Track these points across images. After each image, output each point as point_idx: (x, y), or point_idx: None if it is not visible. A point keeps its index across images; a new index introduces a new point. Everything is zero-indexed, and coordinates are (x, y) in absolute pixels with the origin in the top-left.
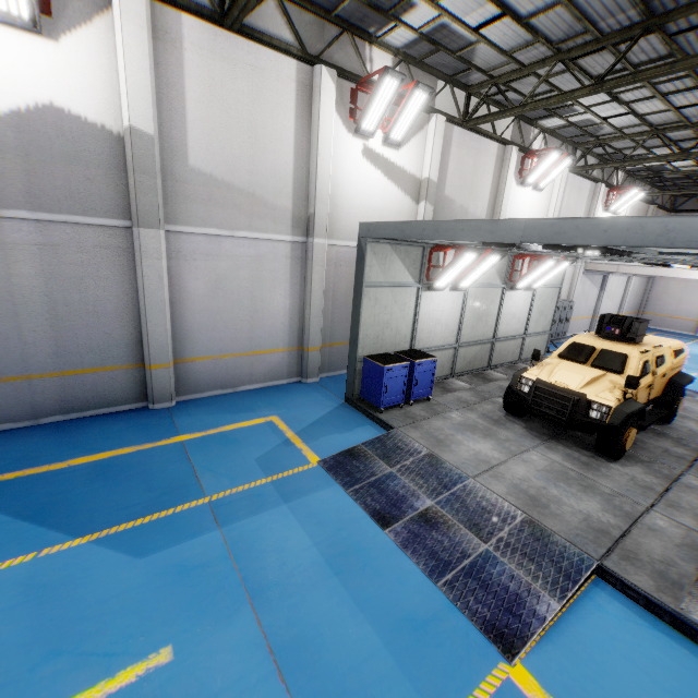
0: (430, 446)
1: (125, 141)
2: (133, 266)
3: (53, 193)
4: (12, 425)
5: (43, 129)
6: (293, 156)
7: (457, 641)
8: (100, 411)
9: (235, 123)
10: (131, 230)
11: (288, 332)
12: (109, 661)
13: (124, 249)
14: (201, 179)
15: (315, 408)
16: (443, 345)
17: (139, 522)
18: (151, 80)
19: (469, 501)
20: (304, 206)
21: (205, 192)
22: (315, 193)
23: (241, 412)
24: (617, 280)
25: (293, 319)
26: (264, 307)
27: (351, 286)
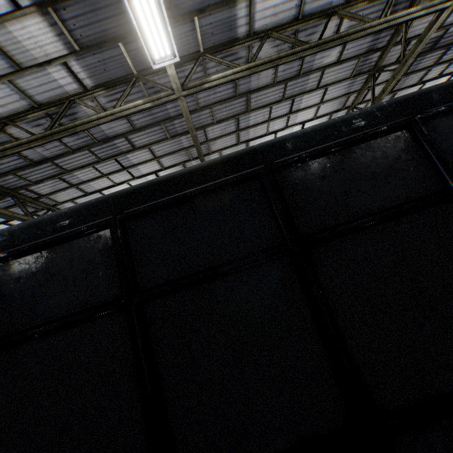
0: None
1: None
2: None
3: None
4: None
5: None
6: None
7: None
8: None
9: None
10: None
11: None
12: None
13: None
14: None
15: None
16: None
17: None
18: None
19: None
20: None
21: None
22: None
23: None
24: None
25: None
26: None
27: None
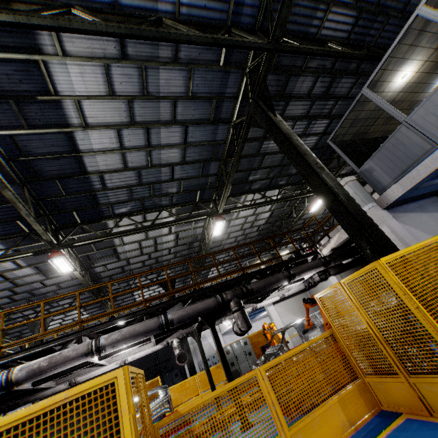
0: None
1: None
2: None
3: None
4: None
5: None
6: None
7: None
8: None
9: None
10: None
11: None
12: None
13: None
14: None
15: None
16: None
17: None
18: None
19: None
20: None
21: None
22: None
23: None
24: (260, 322)
25: None
26: None
27: None
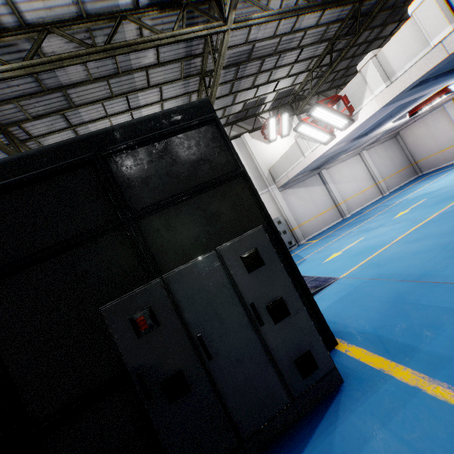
0: None
1: None
2: None
3: None
4: None
5: None
6: None
7: None
8: None
9: None
10: None
11: None
12: None
13: None
14: None
15: None
16: None
17: None
18: None
19: None
20: None
21: None
22: None
23: None
24: (345, 165)
25: None
26: None
27: None
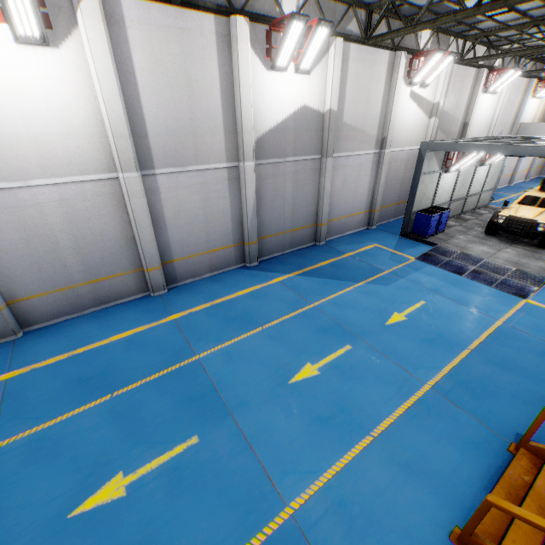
0: (460, 249)
1: (326, 116)
2: (319, 177)
3: (300, 147)
4: (277, 254)
5: (300, 118)
6: (381, 105)
7: (506, 297)
8: (301, 247)
9: (361, 94)
10: (320, 159)
11: (366, 202)
12: (409, 303)
13: (317, 169)
14: (346, 128)
15: (389, 240)
16: (444, 202)
17: (373, 278)
18: (339, 83)
19: (489, 266)
20: (381, 132)
21: (346, 134)
22: (389, 125)
23: (359, 244)
24: None
25: (369, 195)
26: (359, 190)
27: (394, 173)
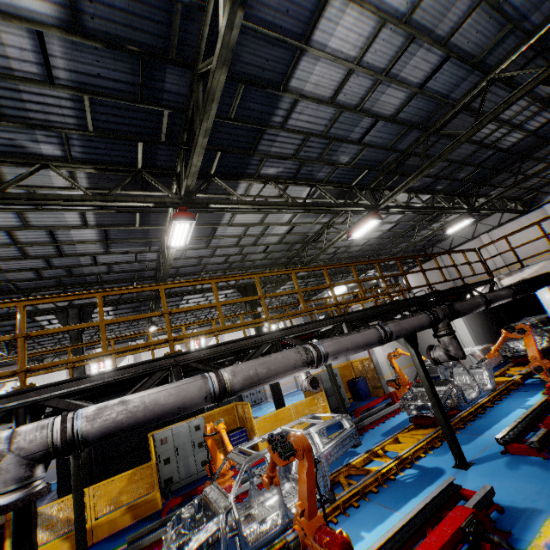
0: None
1: None
2: None
3: None
4: None
5: None
6: None
7: None
8: None
9: None
10: None
11: None
12: None
13: None
14: None
15: None
16: None
17: None
18: None
19: None
20: None
21: None
22: None
23: None
24: None
25: None
26: None
27: None
